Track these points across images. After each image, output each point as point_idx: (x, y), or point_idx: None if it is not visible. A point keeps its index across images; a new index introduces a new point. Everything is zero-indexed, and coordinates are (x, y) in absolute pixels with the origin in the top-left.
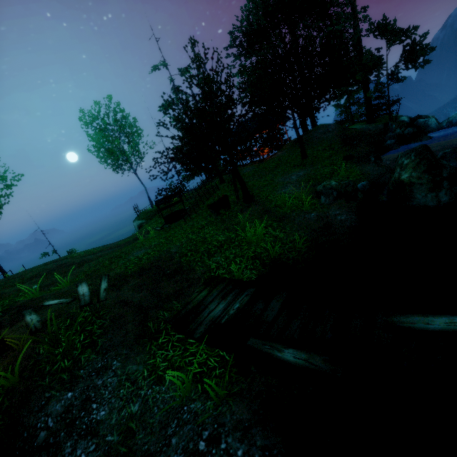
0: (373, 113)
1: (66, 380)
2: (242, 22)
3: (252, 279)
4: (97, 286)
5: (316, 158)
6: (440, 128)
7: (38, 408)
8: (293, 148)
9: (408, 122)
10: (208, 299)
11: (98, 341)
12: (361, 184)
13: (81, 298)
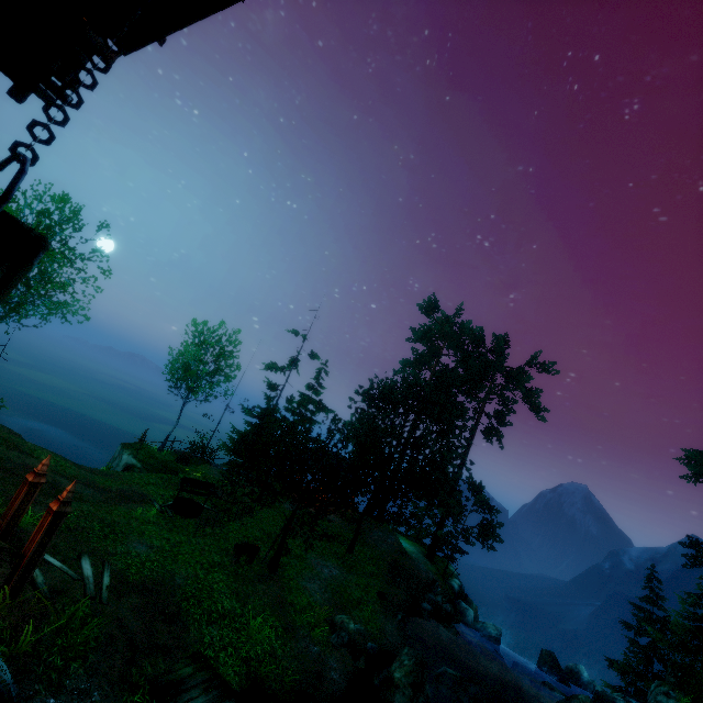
0: (440, 544)
1: (54, 682)
2: (386, 383)
3: (232, 686)
4: (100, 574)
5: (358, 564)
6: (475, 626)
7: (26, 696)
8: (347, 525)
9: (456, 591)
10: (192, 681)
11: (90, 656)
12: (371, 645)
13: (86, 581)
